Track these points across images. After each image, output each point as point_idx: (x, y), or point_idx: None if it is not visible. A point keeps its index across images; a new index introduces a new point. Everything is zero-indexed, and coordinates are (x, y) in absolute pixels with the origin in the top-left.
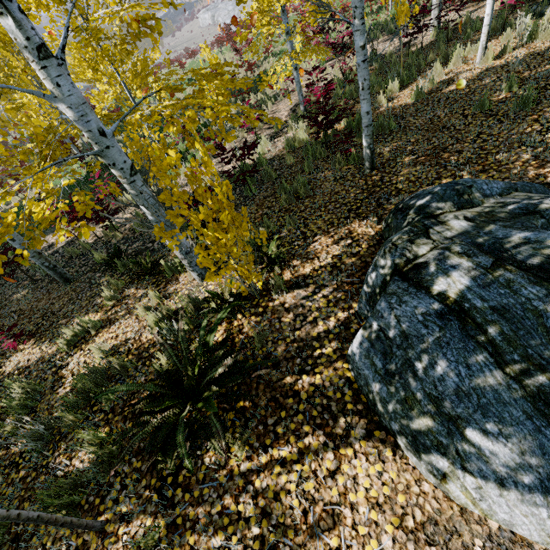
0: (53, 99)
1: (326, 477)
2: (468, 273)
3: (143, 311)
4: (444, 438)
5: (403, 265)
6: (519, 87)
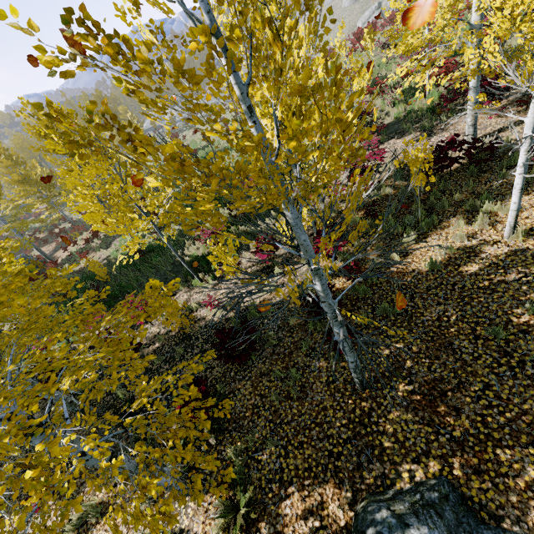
0: None
1: None
2: None
3: None
4: None
5: None
6: None
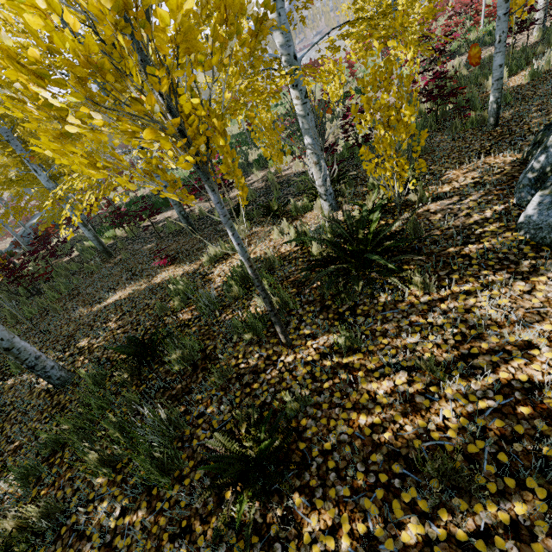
0: (271, 28)
1: (520, 295)
2: None
3: (278, 235)
4: None
5: None
6: None
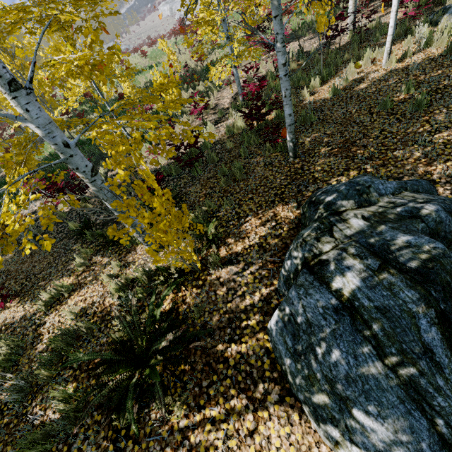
0: (24, 120)
1: (246, 436)
2: (359, 275)
3: (107, 278)
4: (337, 414)
5: (311, 259)
6: (415, 89)
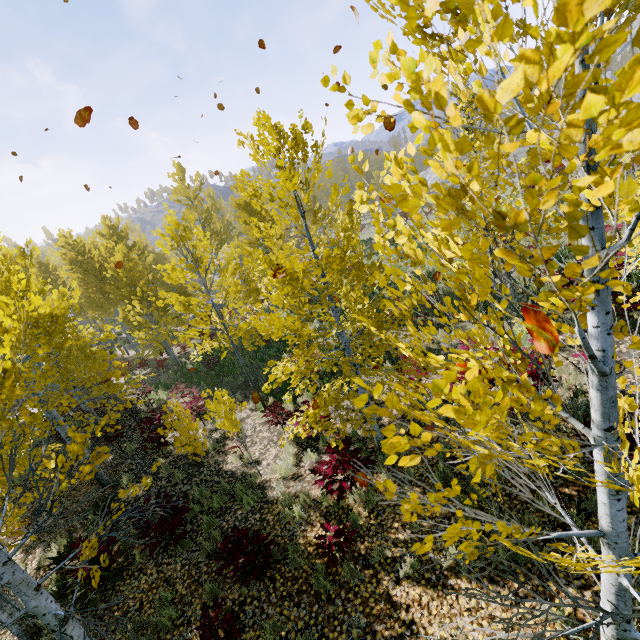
0: None
1: None
2: None
3: None
4: None
5: None
6: None
